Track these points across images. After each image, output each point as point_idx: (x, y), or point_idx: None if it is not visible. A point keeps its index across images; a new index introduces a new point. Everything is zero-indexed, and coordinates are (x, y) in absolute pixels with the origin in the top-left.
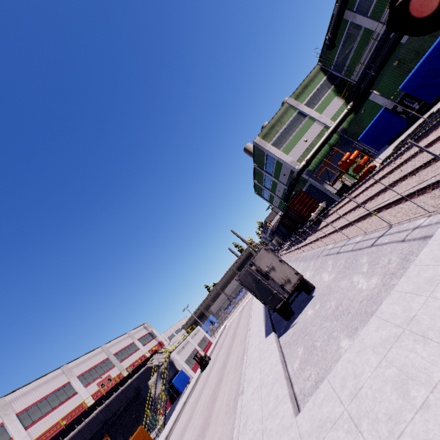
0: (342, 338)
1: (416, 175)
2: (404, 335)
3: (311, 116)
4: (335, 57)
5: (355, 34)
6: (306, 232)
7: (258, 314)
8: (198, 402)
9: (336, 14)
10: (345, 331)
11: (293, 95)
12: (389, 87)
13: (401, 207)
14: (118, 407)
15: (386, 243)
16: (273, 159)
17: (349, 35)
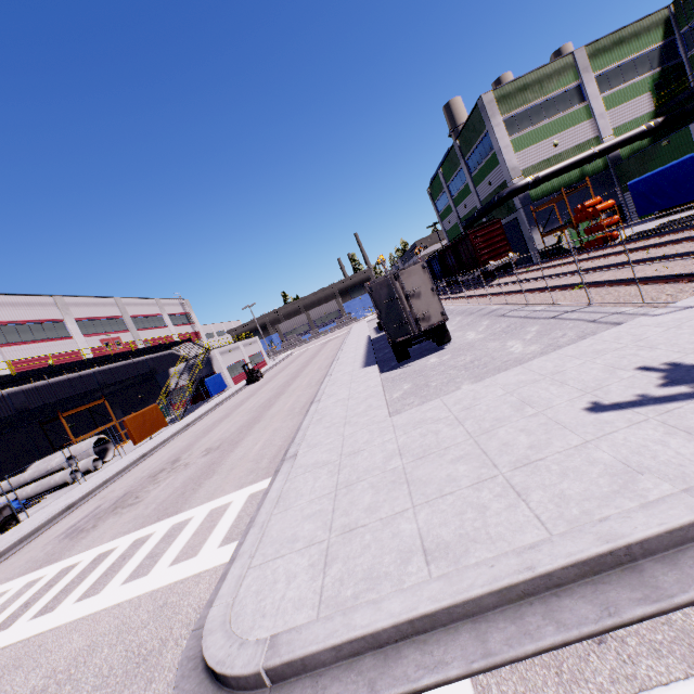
0: (466, 384)
1: (661, 264)
2: (544, 380)
3: (590, 105)
4: None
5: None
6: (465, 285)
7: (355, 349)
8: (240, 406)
9: None
10: (473, 379)
11: (592, 45)
12: None
13: (616, 290)
14: (123, 378)
15: (572, 318)
16: (490, 148)
17: None
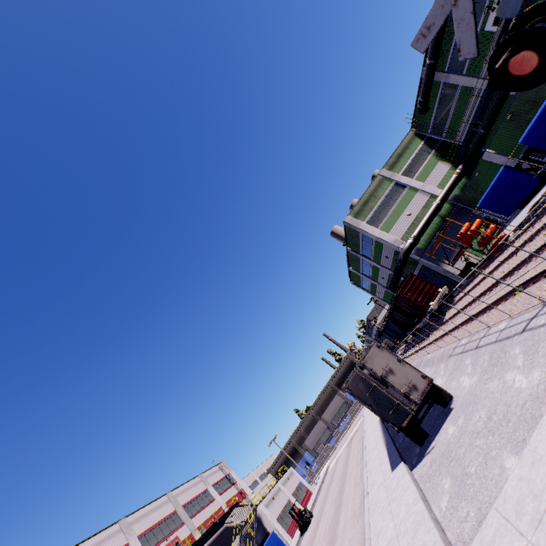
0: (506, 456)
1: None
2: None
3: (411, 186)
4: (431, 120)
5: (451, 93)
6: (426, 329)
7: (375, 443)
8: None
9: (425, 77)
10: (508, 446)
11: (385, 165)
12: (506, 143)
13: None
14: None
15: (542, 324)
16: (370, 240)
17: (444, 96)
